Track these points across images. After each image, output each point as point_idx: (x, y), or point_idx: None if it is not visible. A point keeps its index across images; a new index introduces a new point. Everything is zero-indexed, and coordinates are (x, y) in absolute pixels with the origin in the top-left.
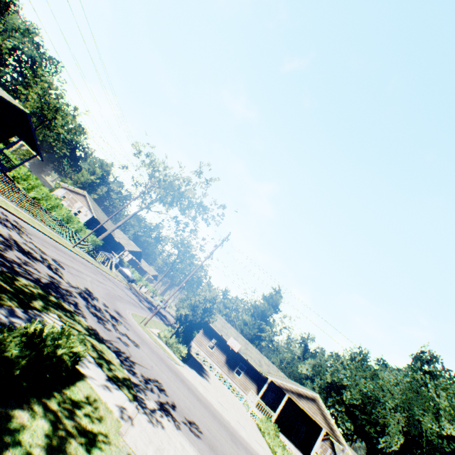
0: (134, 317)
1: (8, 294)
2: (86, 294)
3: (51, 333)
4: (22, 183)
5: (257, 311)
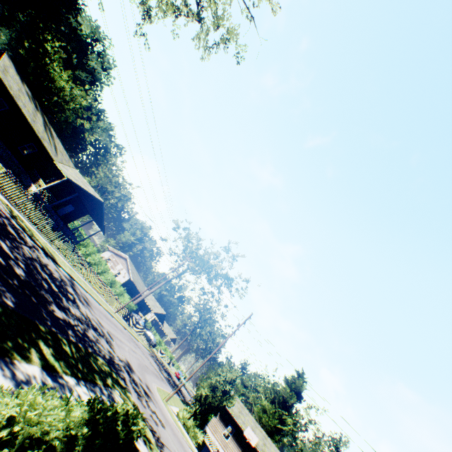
0: (158, 391)
1: (97, 373)
2: (128, 367)
3: (132, 413)
4: (82, 249)
5: (277, 396)
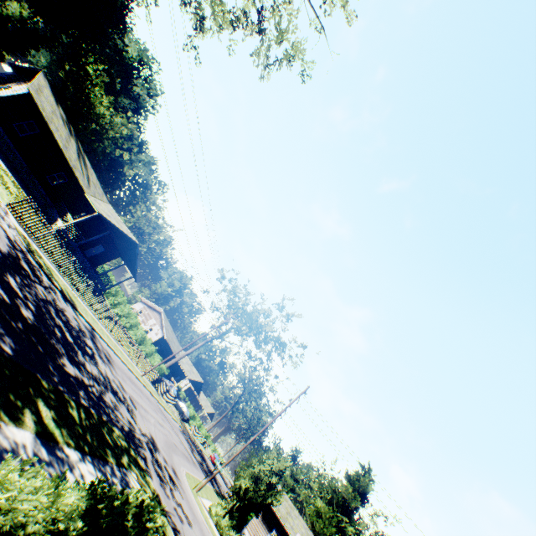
0: (187, 478)
1: (110, 449)
2: (151, 444)
3: (148, 504)
4: (110, 298)
5: (336, 496)
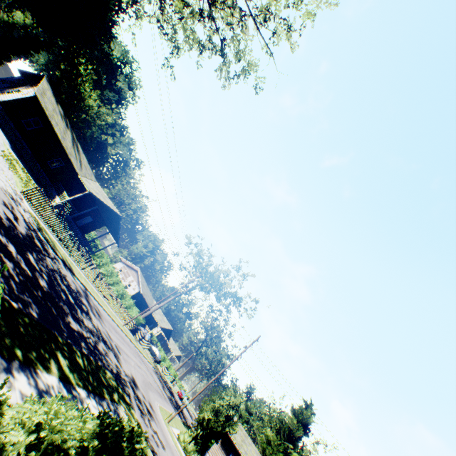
0: (160, 411)
1: (105, 387)
2: (133, 383)
3: (137, 430)
4: (96, 259)
5: (283, 426)
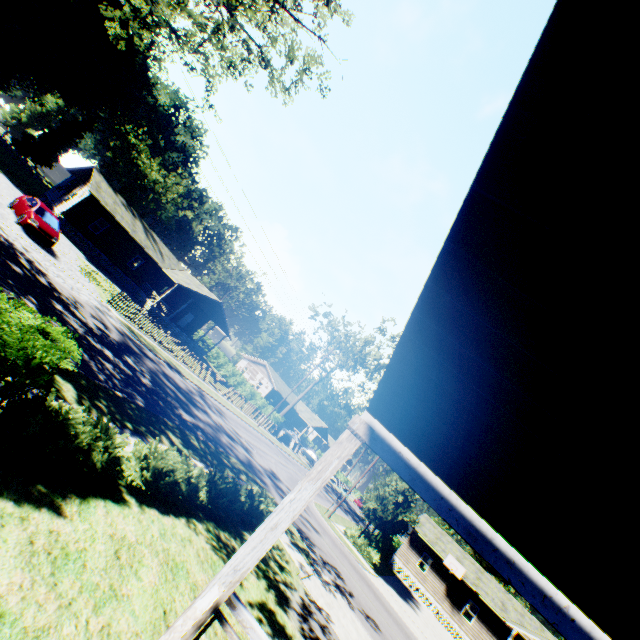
0: (316, 506)
1: (229, 468)
2: (272, 475)
3: (258, 492)
4: (213, 361)
5: None
